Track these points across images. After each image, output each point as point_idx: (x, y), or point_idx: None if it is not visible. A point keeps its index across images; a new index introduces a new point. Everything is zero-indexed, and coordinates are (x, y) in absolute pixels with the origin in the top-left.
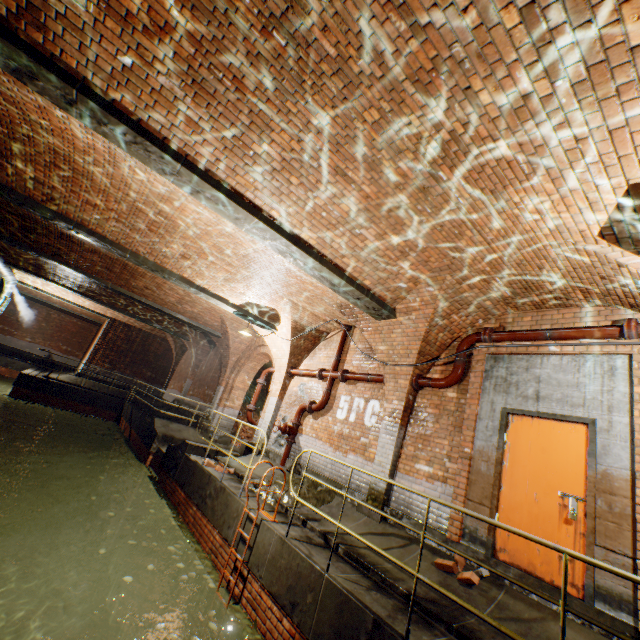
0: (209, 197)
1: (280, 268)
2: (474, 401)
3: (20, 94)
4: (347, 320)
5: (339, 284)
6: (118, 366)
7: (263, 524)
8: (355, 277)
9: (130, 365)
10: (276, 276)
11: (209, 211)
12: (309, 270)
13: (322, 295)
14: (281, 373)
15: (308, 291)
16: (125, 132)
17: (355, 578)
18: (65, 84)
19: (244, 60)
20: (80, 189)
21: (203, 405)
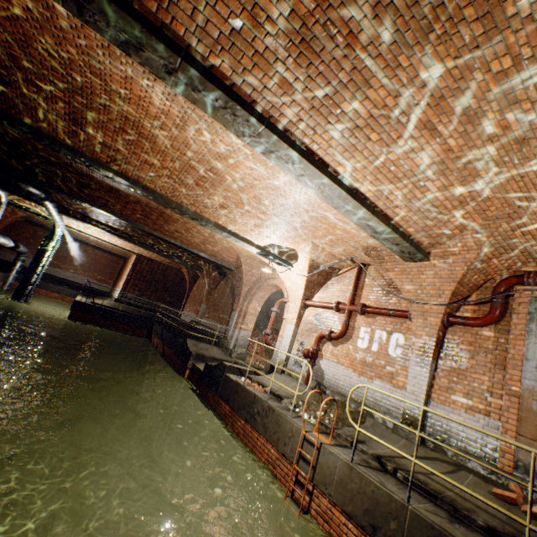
0: (281, 156)
1: (315, 216)
2: (519, 342)
3: (110, 66)
4: (363, 259)
5: (383, 232)
6: (145, 293)
7: (324, 447)
8: (400, 225)
9: (154, 292)
10: (307, 222)
11: (266, 168)
12: (356, 220)
13: (348, 239)
14: (296, 304)
15: (334, 235)
16: (217, 98)
17: (432, 508)
18: (171, 53)
19: (369, 12)
20: (141, 151)
21: (219, 327)
